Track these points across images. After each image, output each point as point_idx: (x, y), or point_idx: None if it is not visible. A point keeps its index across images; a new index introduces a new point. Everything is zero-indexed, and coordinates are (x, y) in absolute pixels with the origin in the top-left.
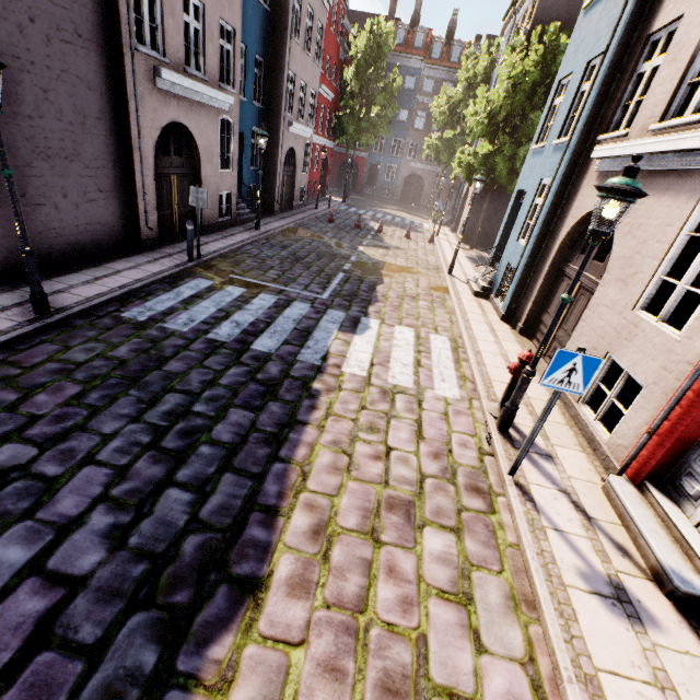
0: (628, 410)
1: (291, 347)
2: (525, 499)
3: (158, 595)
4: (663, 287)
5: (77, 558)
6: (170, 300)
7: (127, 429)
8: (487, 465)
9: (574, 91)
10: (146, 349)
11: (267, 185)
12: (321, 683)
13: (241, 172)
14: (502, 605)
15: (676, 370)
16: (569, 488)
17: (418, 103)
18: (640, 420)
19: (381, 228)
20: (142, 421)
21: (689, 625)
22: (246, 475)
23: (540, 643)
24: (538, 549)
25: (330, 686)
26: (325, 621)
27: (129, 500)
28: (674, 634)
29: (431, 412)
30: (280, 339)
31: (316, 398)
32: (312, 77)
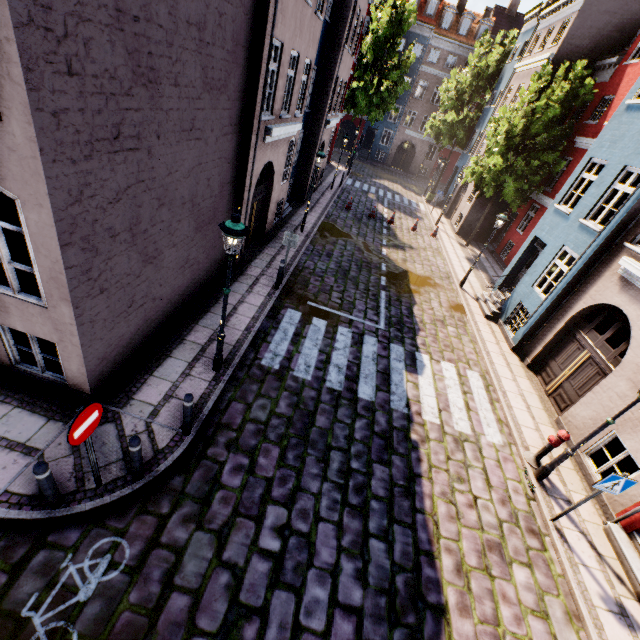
0: None
1: (383, 393)
2: (562, 540)
3: (400, 618)
4: None
5: (350, 594)
6: (283, 341)
7: (324, 488)
8: (533, 509)
9: (608, 184)
10: (295, 403)
11: (301, 177)
12: None
13: None
14: (563, 618)
15: None
16: (585, 530)
17: (421, 72)
18: (635, 492)
19: (392, 219)
20: (329, 480)
21: None
22: (405, 525)
23: None
24: (577, 580)
25: None
26: (483, 632)
27: (354, 550)
28: None
29: (489, 460)
30: (373, 385)
31: (418, 450)
32: (347, 70)
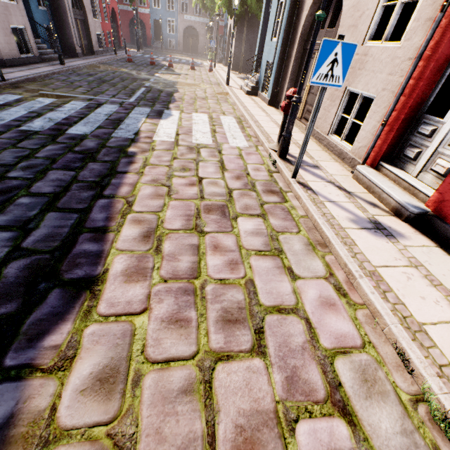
0: (365, 120)
1: (105, 130)
2: (306, 189)
3: None
4: (383, 18)
5: None
6: None
7: None
8: (276, 178)
9: None
10: None
11: (62, 27)
12: (167, 333)
13: (29, 10)
14: (304, 250)
15: (399, 70)
16: (332, 180)
17: None
18: (374, 122)
19: (171, 62)
20: None
21: (420, 232)
22: (71, 211)
23: (335, 264)
24: (321, 213)
25: (176, 333)
26: (164, 291)
27: None
28: (414, 239)
29: (229, 155)
30: (94, 126)
31: (133, 157)
32: None
